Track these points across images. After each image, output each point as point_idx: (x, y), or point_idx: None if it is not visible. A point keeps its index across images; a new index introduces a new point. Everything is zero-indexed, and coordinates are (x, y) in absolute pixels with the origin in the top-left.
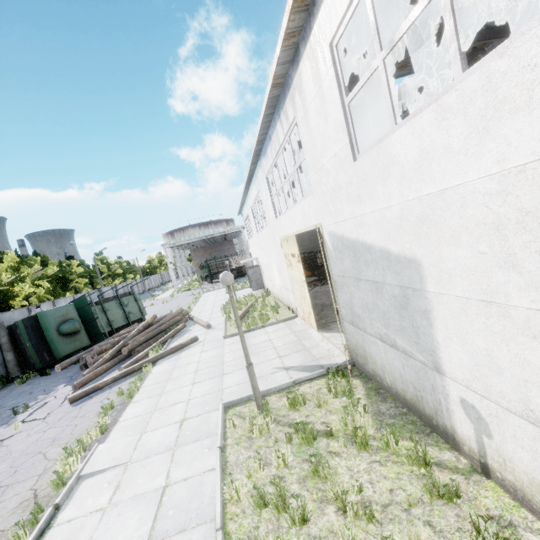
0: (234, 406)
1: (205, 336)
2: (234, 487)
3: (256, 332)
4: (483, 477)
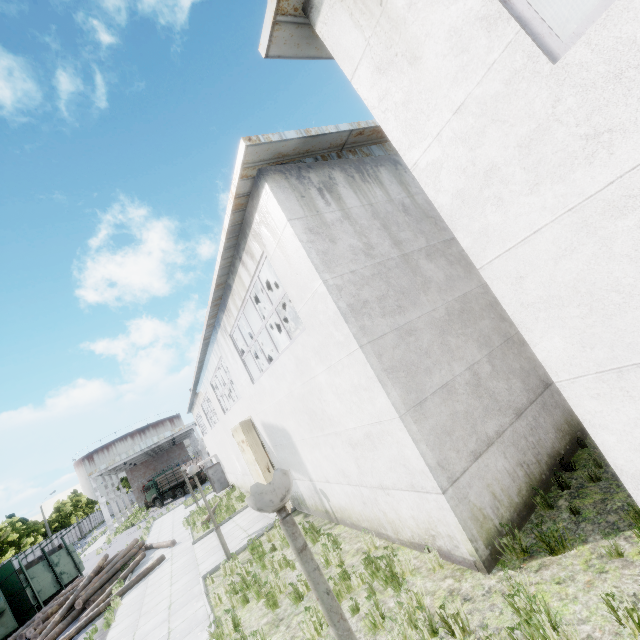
0: (212, 574)
1: (172, 552)
2: (217, 596)
3: (224, 525)
4: (337, 525)
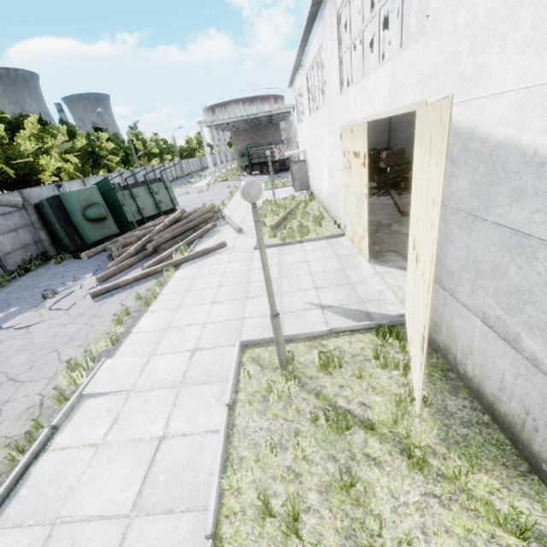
0: (254, 346)
1: (234, 242)
2: (235, 478)
3: (291, 247)
4: None
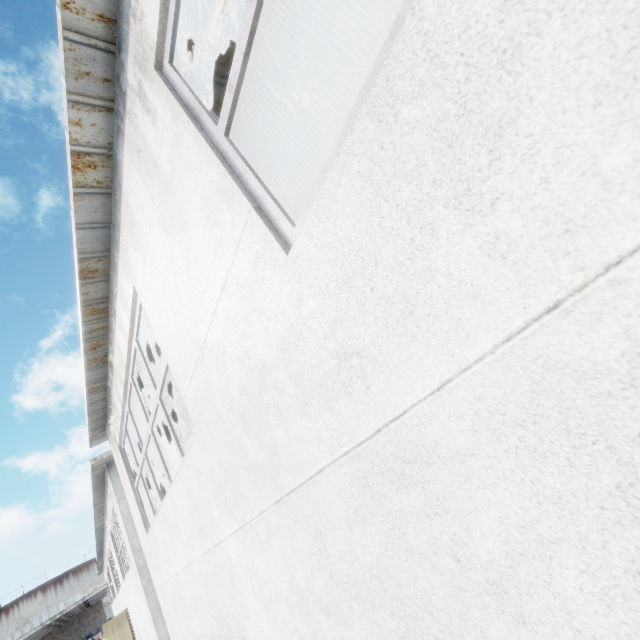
0: None
1: None
2: None
3: None
4: None
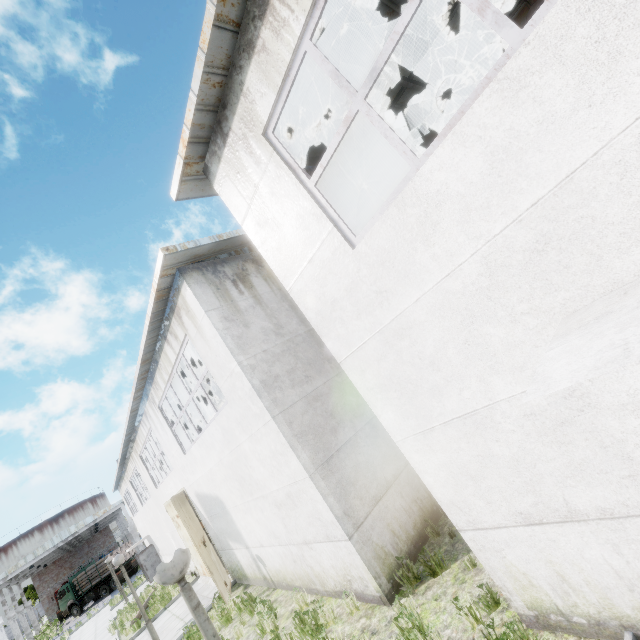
0: None
1: None
2: None
3: (158, 618)
4: (275, 590)
